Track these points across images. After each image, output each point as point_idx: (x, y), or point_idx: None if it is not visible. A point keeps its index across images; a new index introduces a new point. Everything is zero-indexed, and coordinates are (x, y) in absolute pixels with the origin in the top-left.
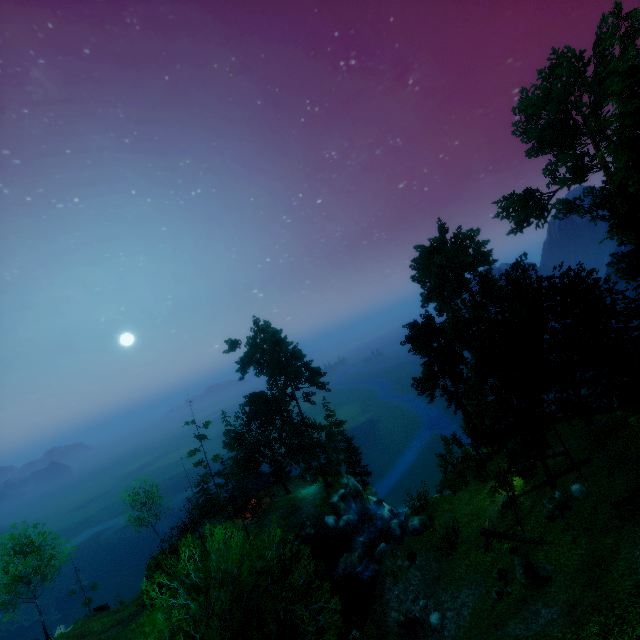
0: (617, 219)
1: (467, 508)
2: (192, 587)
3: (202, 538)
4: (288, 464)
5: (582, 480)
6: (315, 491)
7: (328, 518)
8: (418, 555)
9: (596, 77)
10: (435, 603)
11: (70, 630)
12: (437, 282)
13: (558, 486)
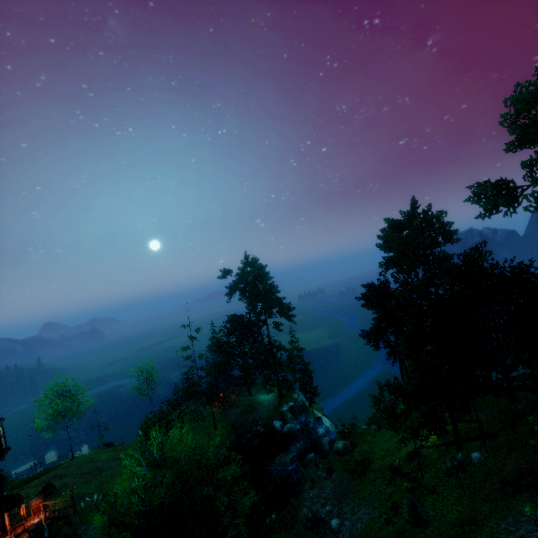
0: None
1: (386, 444)
2: (152, 462)
3: (182, 413)
4: (254, 373)
5: (483, 450)
6: (271, 398)
7: (276, 422)
8: (335, 471)
9: None
10: (338, 511)
11: (87, 454)
12: (398, 253)
13: (463, 449)
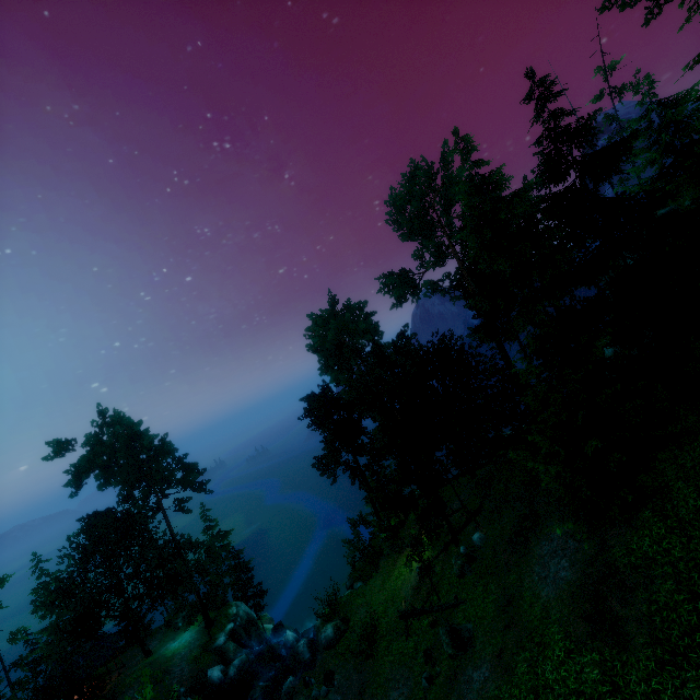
0: (469, 297)
1: (381, 596)
2: None
3: None
4: (149, 610)
5: (480, 528)
6: (191, 638)
7: (212, 671)
8: (336, 673)
9: (443, 185)
10: None
11: None
12: (333, 351)
13: (461, 541)
